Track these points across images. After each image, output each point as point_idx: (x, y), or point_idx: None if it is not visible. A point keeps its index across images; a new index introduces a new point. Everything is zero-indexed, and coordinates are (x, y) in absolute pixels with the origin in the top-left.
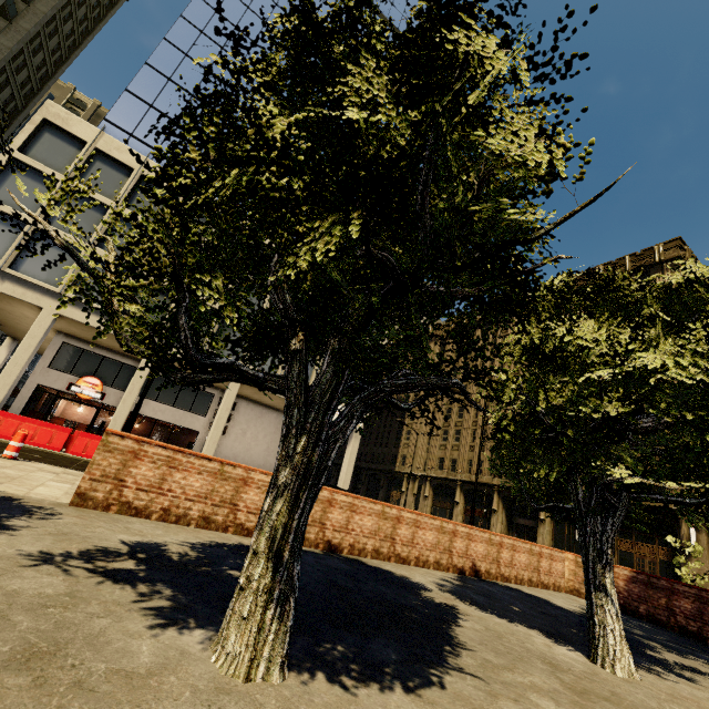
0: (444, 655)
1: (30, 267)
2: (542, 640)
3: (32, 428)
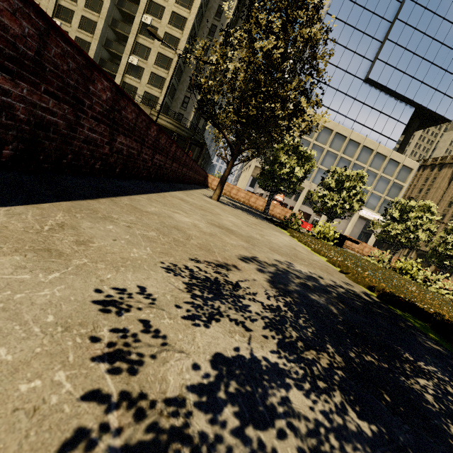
0: None
1: None
2: None
3: None
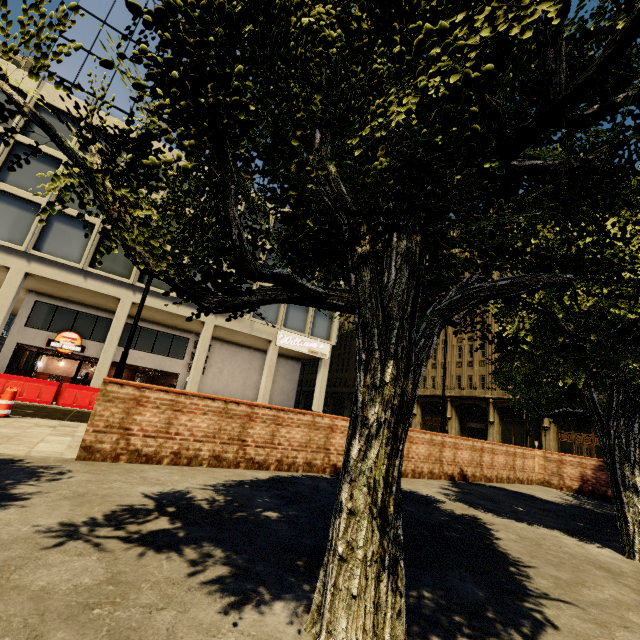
0: (518, 579)
1: None
2: (570, 541)
3: (19, 385)
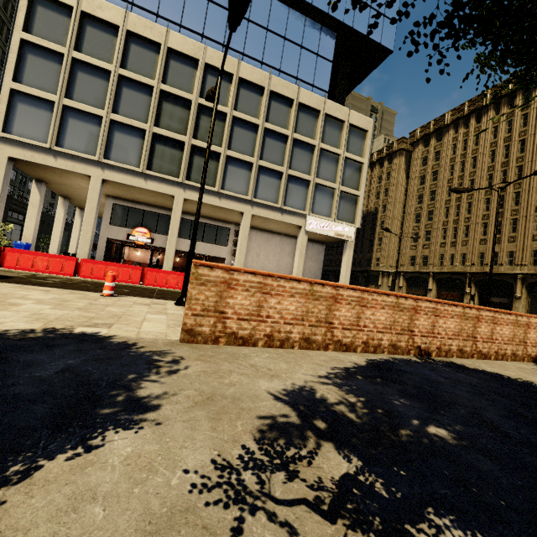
0: None
1: (70, 142)
2: None
3: (115, 269)
